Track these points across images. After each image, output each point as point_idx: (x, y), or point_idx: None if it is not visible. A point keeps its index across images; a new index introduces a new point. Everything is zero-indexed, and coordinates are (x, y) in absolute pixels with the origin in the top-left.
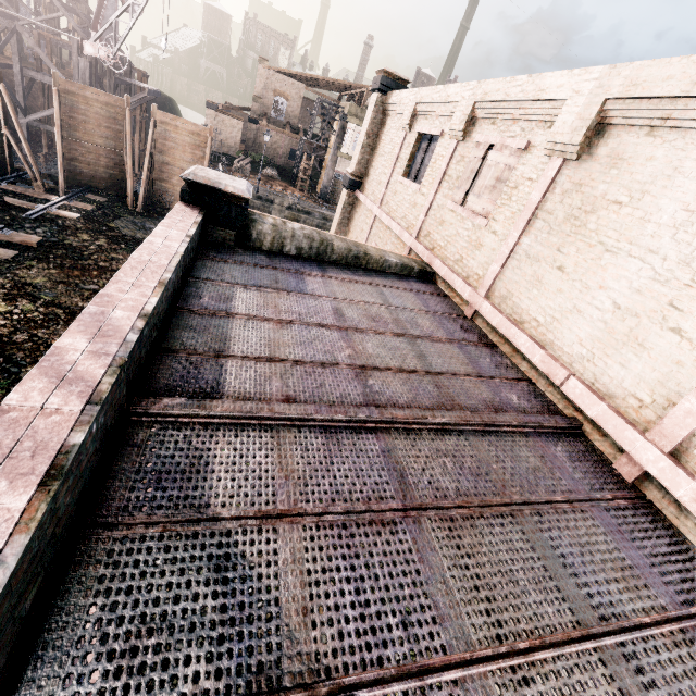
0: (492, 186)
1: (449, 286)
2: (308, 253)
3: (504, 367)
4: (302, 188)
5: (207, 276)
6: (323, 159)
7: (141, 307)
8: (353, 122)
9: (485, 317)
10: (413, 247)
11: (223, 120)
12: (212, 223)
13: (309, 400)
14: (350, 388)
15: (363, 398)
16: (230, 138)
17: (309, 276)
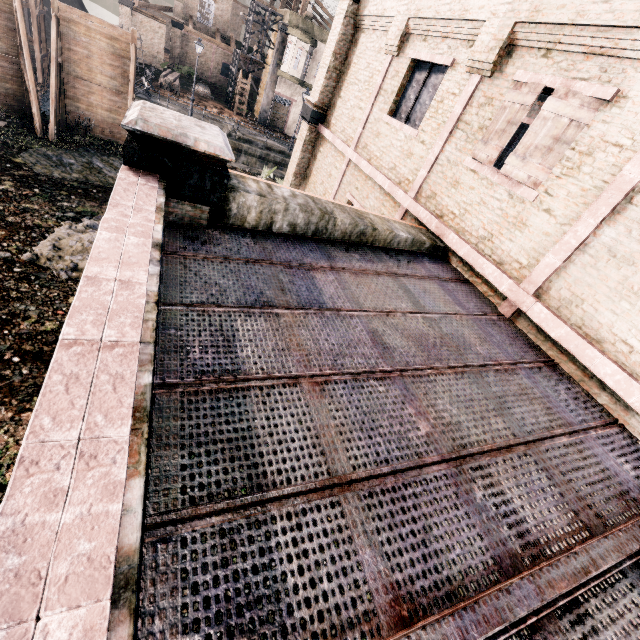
0: (546, 147)
1: (471, 269)
2: (303, 231)
3: (582, 402)
4: (240, 111)
5: (184, 294)
6: (259, 77)
7: (112, 549)
8: (295, 34)
9: (538, 323)
10: (413, 210)
11: (141, 21)
12: (175, 195)
13: (427, 587)
14: (463, 523)
15: (489, 543)
16: (151, 45)
17: (317, 272)
